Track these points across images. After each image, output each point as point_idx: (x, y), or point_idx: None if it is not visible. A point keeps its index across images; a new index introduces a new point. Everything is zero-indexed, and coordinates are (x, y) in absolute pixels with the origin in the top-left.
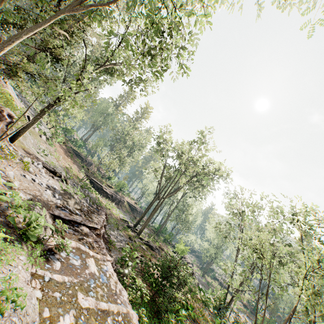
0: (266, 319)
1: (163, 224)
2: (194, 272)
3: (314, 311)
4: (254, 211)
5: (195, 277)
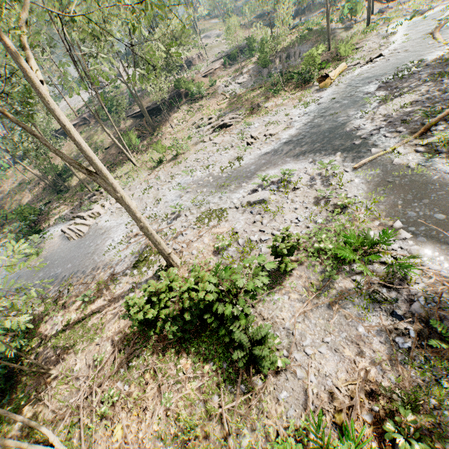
0: None
1: None
2: None
3: None
4: None
5: None
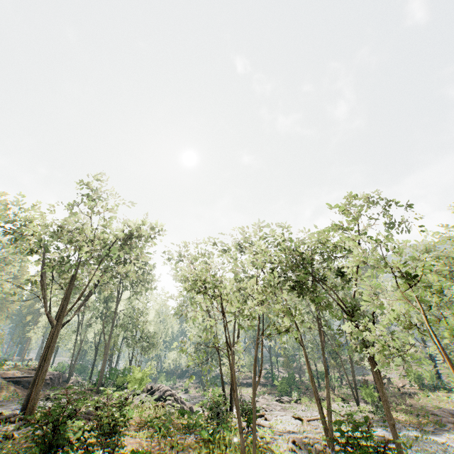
0: (285, 380)
1: (102, 366)
2: (179, 396)
3: (297, 328)
4: (207, 263)
5: (182, 403)
